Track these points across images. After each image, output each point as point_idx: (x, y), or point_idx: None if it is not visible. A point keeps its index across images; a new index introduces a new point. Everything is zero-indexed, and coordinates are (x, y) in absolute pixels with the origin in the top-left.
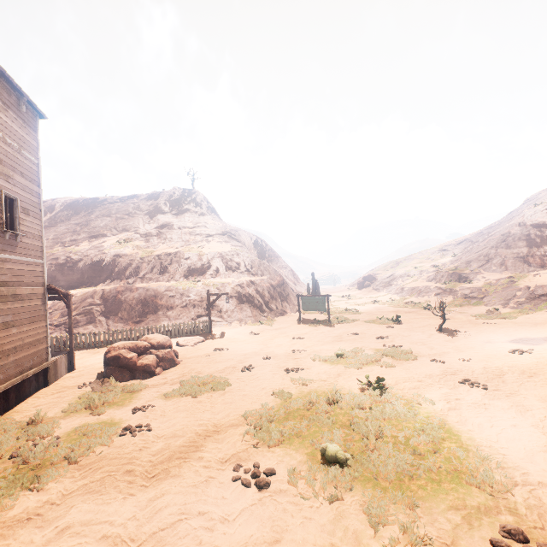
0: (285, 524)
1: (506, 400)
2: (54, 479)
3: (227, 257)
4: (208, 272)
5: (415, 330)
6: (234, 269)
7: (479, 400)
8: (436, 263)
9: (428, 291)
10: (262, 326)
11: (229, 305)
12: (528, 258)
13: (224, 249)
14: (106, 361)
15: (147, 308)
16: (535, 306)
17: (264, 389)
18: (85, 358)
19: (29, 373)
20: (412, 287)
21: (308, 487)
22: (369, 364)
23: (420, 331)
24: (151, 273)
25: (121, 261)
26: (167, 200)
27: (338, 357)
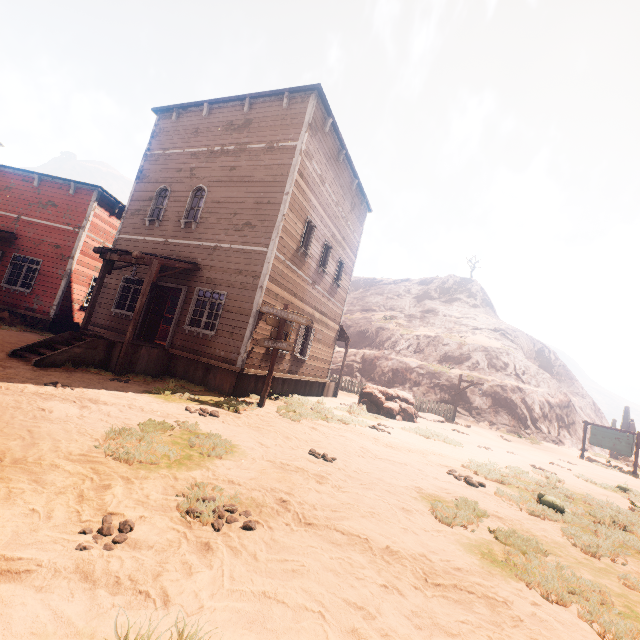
0: (481, 499)
1: None
2: (334, 423)
3: (493, 353)
4: (465, 363)
5: None
6: (498, 369)
7: None
8: None
9: None
10: (519, 438)
11: (481, 403)
12: None
13: (491, 345)
14: (361, 394)
15: (396, 377)
16: None
17: (497, 462)
18: (342, 396)
19: (318, 379)
20: None
21: (513, 503)
22: None
23: None
24: (406, 350)
25: (383, 334)
26: (439, 286)
27: (618, 489)
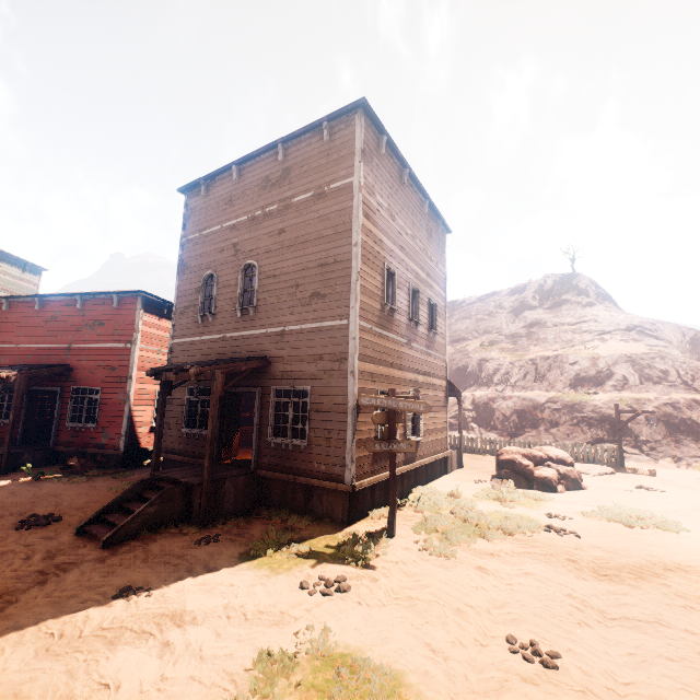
0: None
1: None
2: (497, 538)
3: (641, 362)
4: (607, 382)
5: None
6: (656, 380)
7: None
8: None
9: None
10: None
11: (651, 432)
12: None
13: (634, 351)
14: (498, 463)
15: (523, 420)
16: None
17: None
18: (466, 461)
19: (438, 455)
20: None
21: None
22: None
23: None
24: (523, 380)
25: (488, 366)
26: (536, 292)
27: None
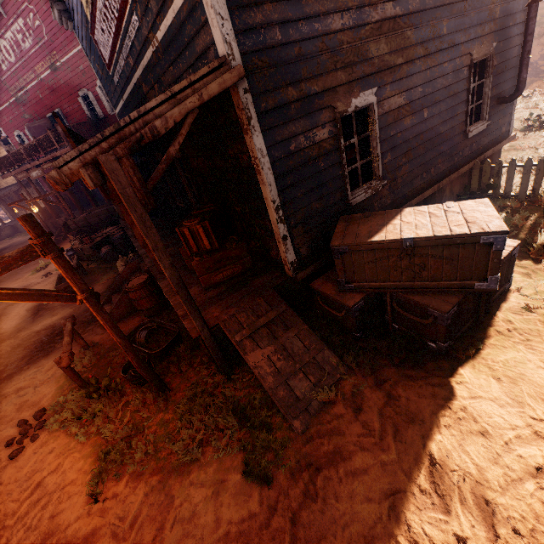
0: None
1: None
2: None
3: None
4: None
5: None
6: None
7: None
8: None
9: None
10: None
11: None
12: None
13: None
14: None
15: None
16: None
17: None
18: None
19: None
20: None
21: None
22: None
23: None
24: None
25: None
26: None
27: None
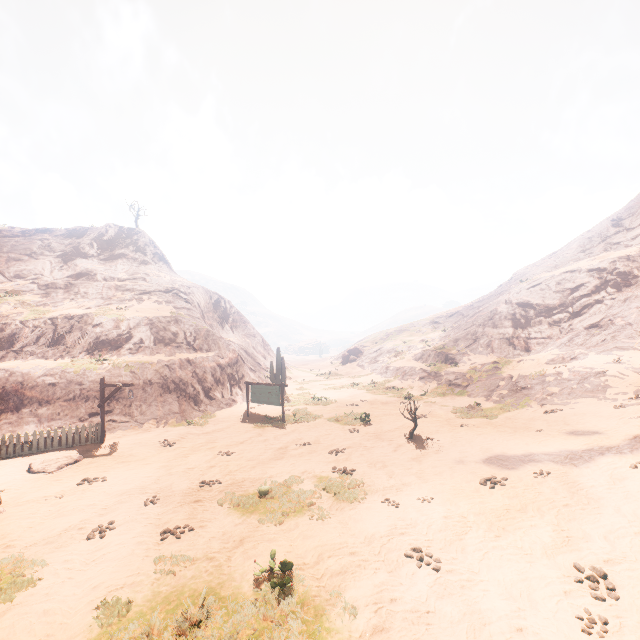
0: None
1: (459, 598)
2: None
3: (160, 325)
4: (125, 345)
5: (383, 436)
6: (168, 342)
7: (423, 601)
8: (425, 338)
9: (413, 373)
10: (189, 427)
11: (146, 396)
12: (514, 340)
13: (157, 314)
14: None
15: (4, 402)
16: (517, 401)
17: (95, 589)
18: None
19: None
20: (397, 367)
21: None
22: (297, 512)
23: (387, 438)
24: (36, 344)
25: None
26: (96, 240)
27: (259, 498)
